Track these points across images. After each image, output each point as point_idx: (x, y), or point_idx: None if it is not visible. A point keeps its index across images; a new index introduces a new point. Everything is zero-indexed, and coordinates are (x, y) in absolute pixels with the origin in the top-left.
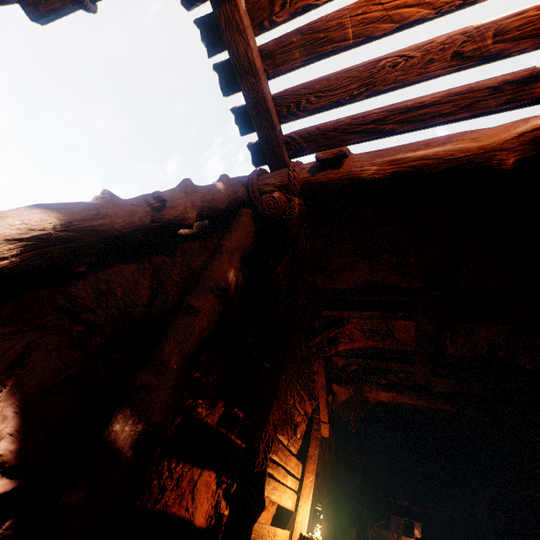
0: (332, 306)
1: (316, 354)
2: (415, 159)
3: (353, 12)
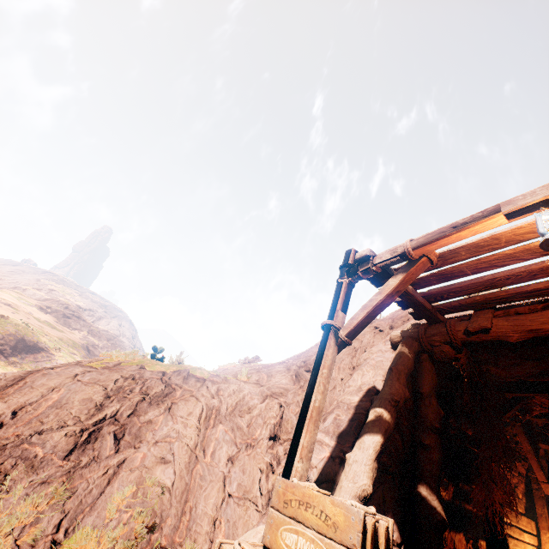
0: (512, 389)
1: (511, 423)
2: (548, 330)
3: (467, 267)
